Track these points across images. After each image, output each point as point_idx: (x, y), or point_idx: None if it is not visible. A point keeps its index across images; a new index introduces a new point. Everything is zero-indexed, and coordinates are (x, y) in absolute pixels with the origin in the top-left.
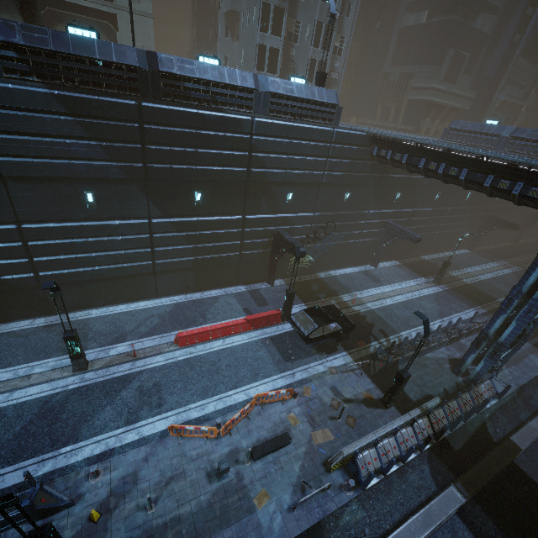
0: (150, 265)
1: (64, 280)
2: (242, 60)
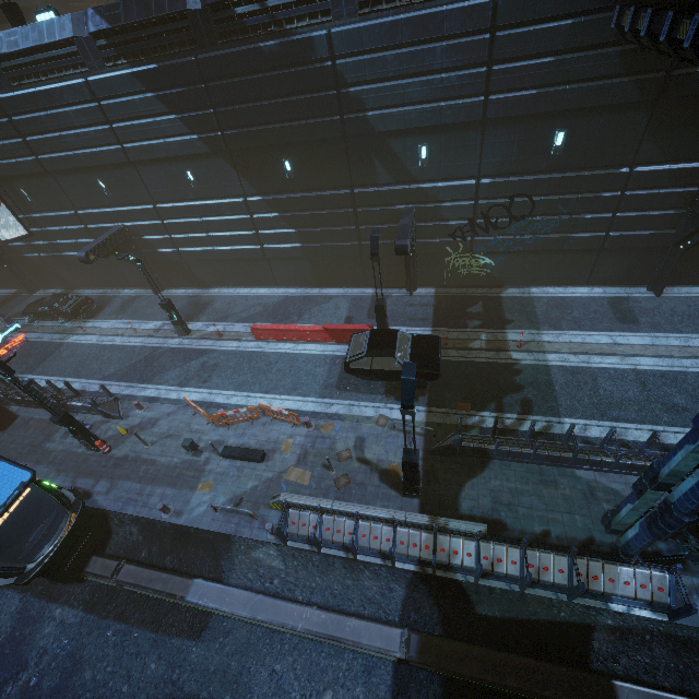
0: (259, 250)
1: (196, 257)
2: None
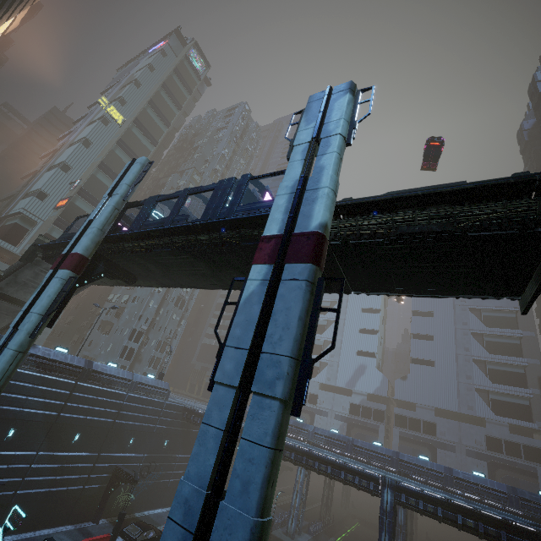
0: (12, 495)
1: None
2: (109, 349)
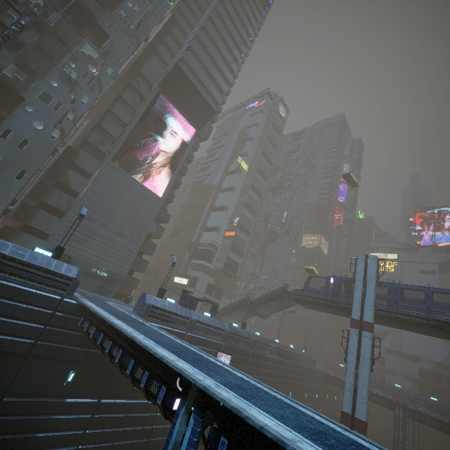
0: None
1: None
2: (252, 323)
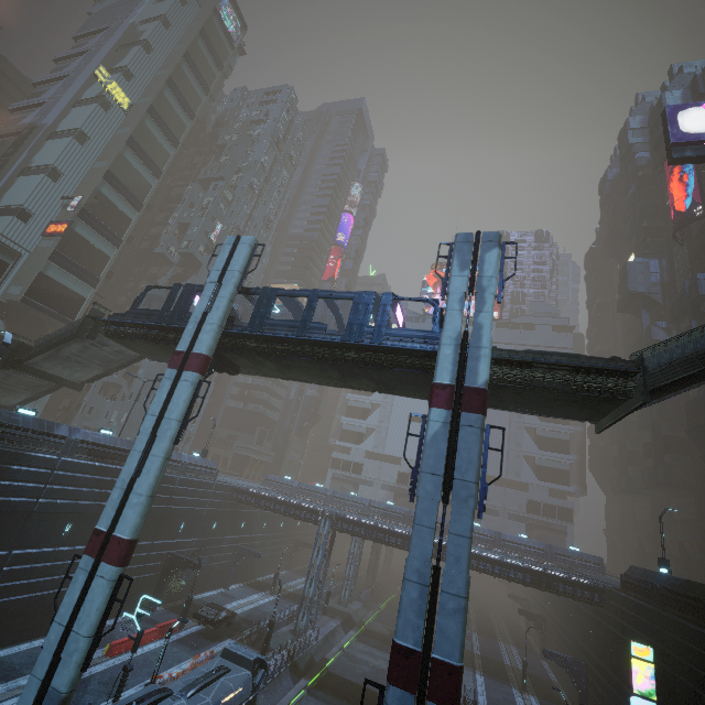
0: None
1: (1, 609)
2: (124, 420)
